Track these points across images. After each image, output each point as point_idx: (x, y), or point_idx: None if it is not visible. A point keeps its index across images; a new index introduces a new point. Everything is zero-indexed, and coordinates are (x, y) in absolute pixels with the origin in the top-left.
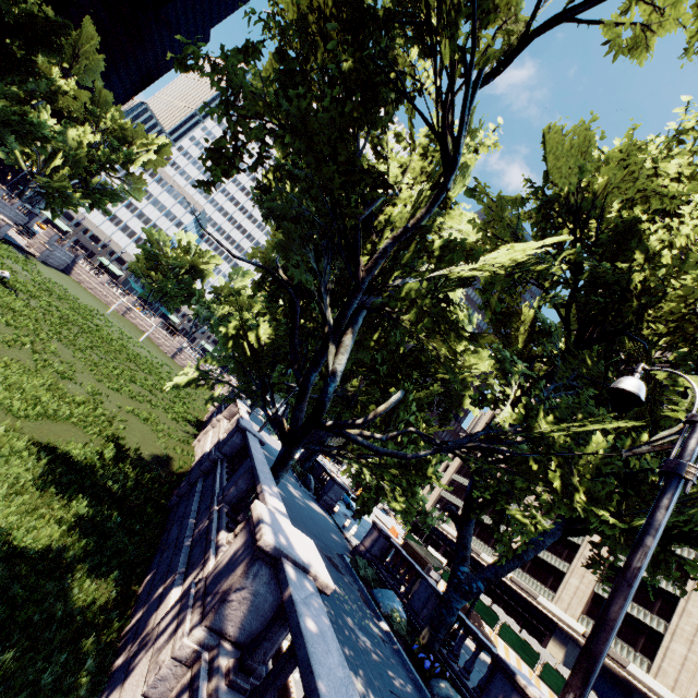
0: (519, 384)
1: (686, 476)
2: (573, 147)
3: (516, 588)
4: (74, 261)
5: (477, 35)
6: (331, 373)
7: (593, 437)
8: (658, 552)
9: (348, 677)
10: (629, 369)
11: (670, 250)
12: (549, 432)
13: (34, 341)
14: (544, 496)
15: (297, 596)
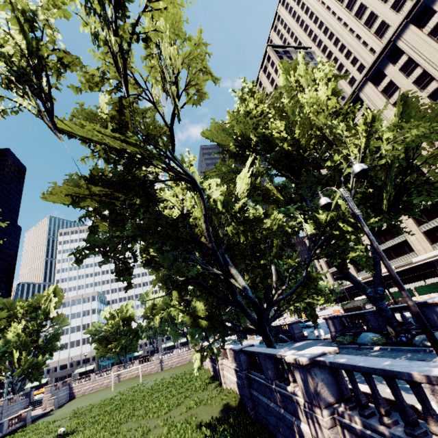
0: (298, 210)
1: (357, 214)
2: (217, 131)
3: (402, 268)
4: (70, 388)
5: (156, 144)
6: (243, 289)
7: (338, 203)
8: (404, 205)
9: (365, 357)
10: (318, 196)
11: (280, 119)
12: (326, 217)
13: (116, 437)
14: (352, 238)
15: (330, 360)
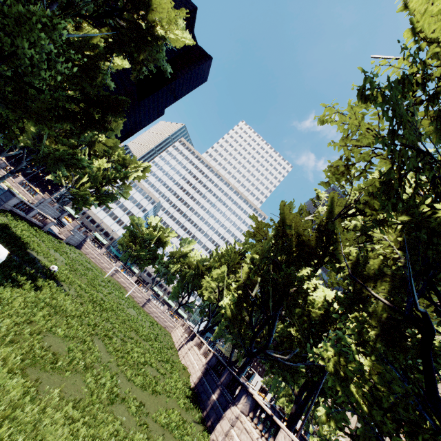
0: None
1: None
2: None
3: None
4: (85, 239)
5: None
6: None
7: None
8: None
9: None
10: None
11: None
12: None
13: (84, 351)
14: None
15: None
